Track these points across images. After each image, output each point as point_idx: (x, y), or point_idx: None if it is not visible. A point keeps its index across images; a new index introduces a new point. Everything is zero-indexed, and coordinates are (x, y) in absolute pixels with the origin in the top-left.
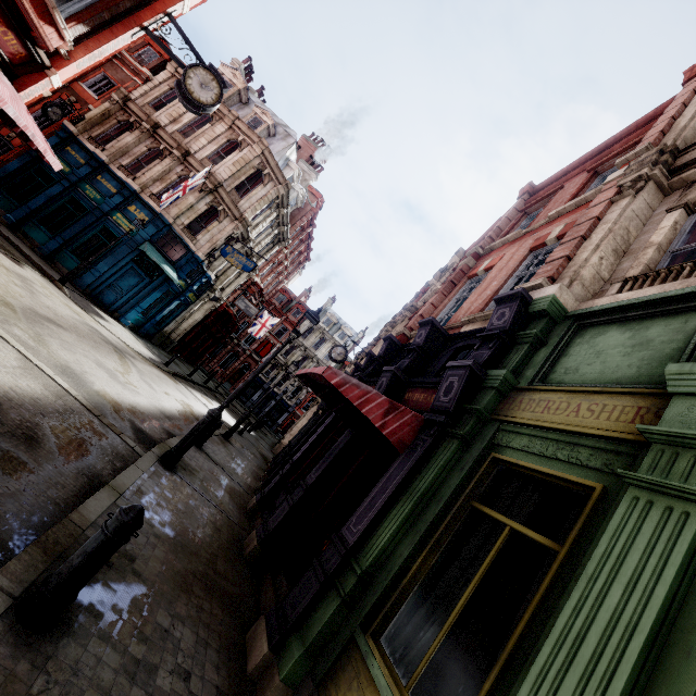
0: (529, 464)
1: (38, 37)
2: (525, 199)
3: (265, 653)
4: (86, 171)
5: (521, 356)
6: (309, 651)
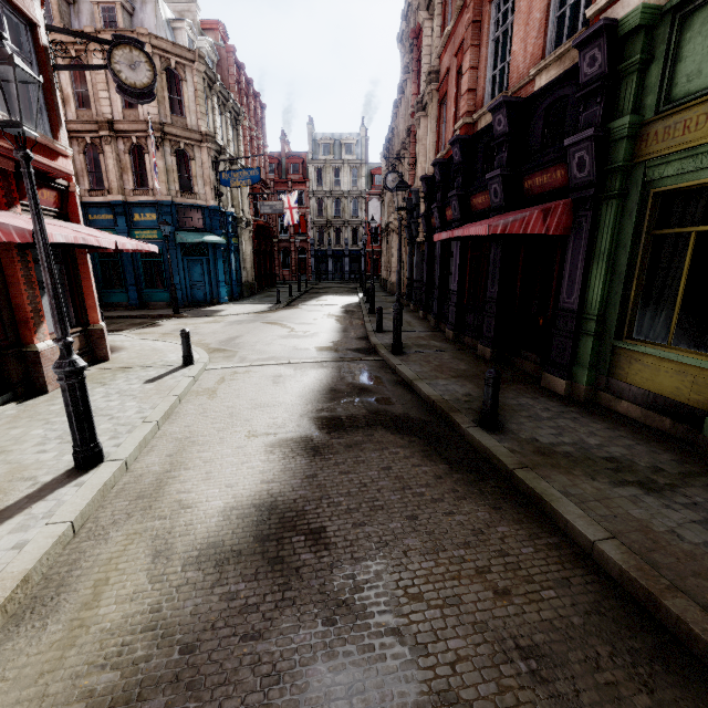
0: (690, 183)
1: (58, 174)
2: None
3: (565, 383)
4: None
5: (634, 90)
6: (590, 367)
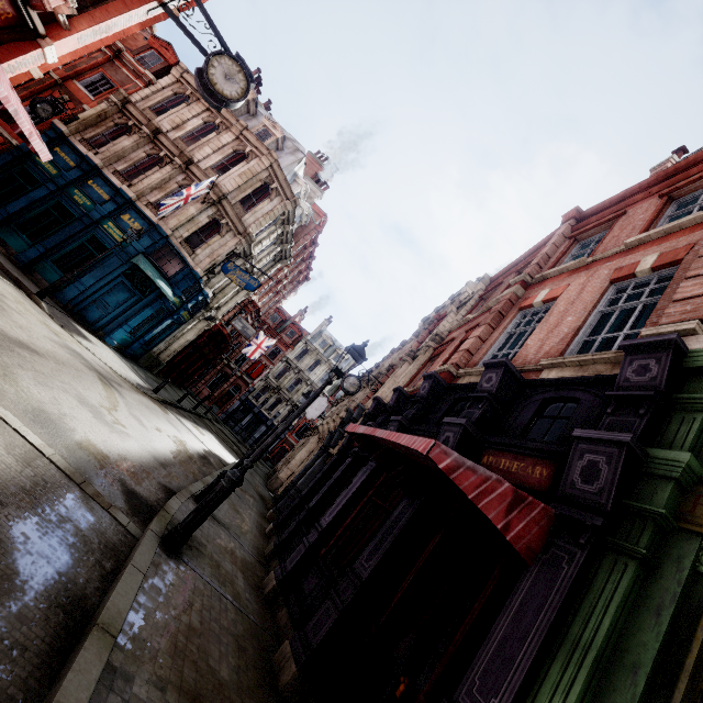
0: None
1: None
2: (572, 225)
3: None
4: (76, 174)
5: (696, 430)
6: None
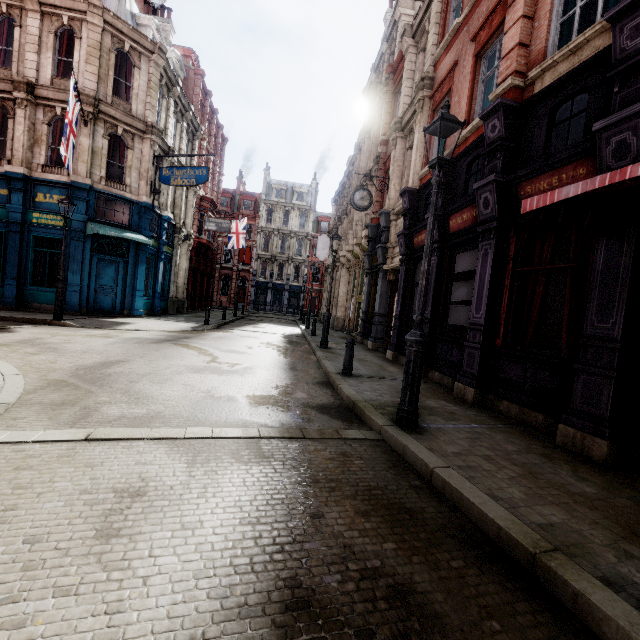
0: None
1: None
2: None
3: None
4: None
5: None
6: None
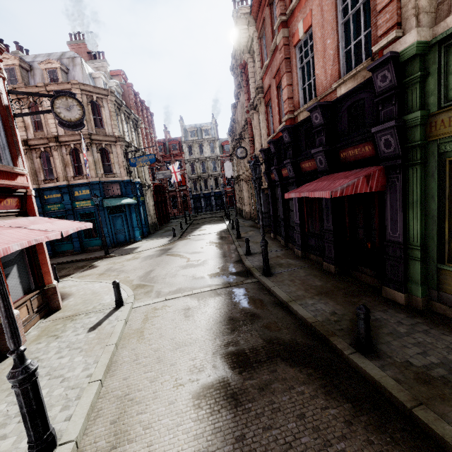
0: None
1: (17, 187)
2: None
3: (404, 296)
4: (38, 201)
5: (419, 94)
6: (422, 283)
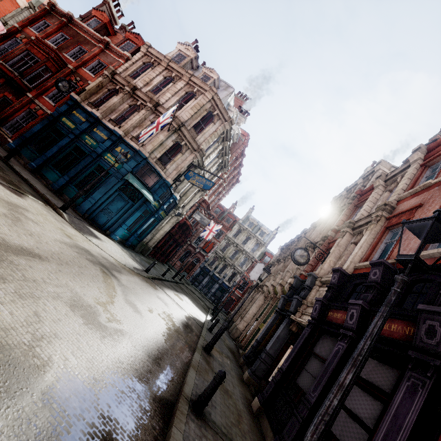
0: None
1: None
2: None
3: None
4: (86, 125)
5: None
6: None
